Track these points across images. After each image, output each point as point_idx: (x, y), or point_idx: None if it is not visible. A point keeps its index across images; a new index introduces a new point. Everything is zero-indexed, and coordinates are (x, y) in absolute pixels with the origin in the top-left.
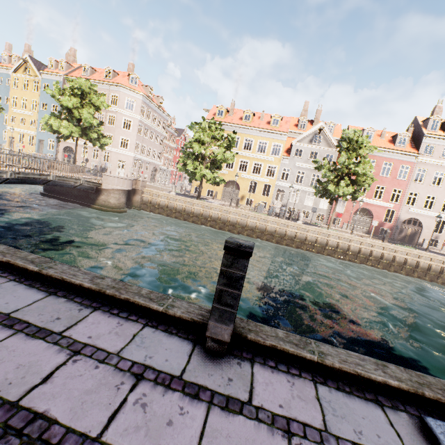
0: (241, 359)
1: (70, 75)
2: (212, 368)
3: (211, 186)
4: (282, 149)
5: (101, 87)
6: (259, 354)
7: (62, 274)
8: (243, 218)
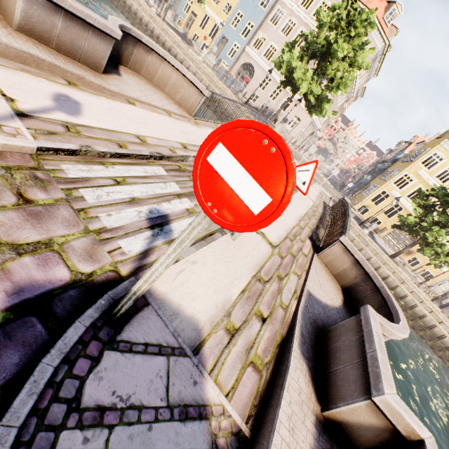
0: None
1: None
2: None
3: (383, 217)
4: None
5: None
6: None
7: None
8: (435, 321)
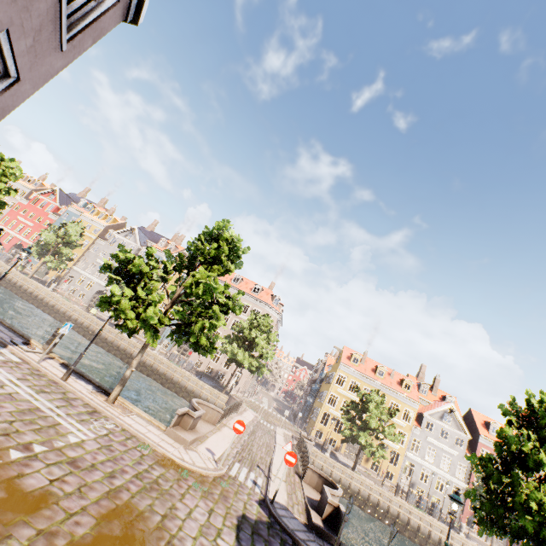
0: None
1: (220, 278)
2: None
3: (335, 434)
4: (413, 417)
5: (247, 298)
6: None
7: None
8: (406, 514)
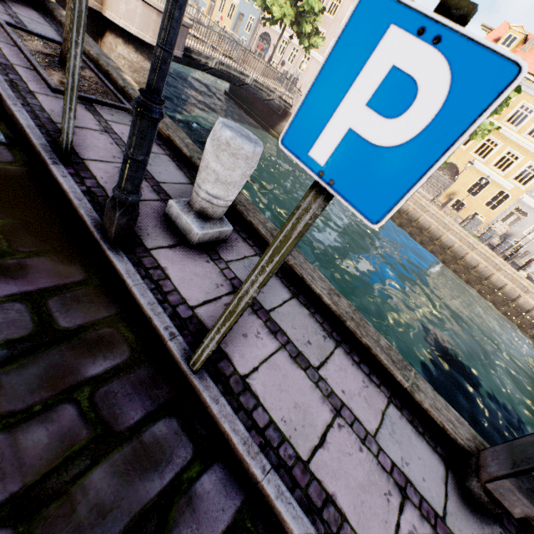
0: (503, 528)
1: None
2: (474, 526)
3: None
4: None
5: None
6: (522, 533)
7: (302, 271)
8: (441, 228)
